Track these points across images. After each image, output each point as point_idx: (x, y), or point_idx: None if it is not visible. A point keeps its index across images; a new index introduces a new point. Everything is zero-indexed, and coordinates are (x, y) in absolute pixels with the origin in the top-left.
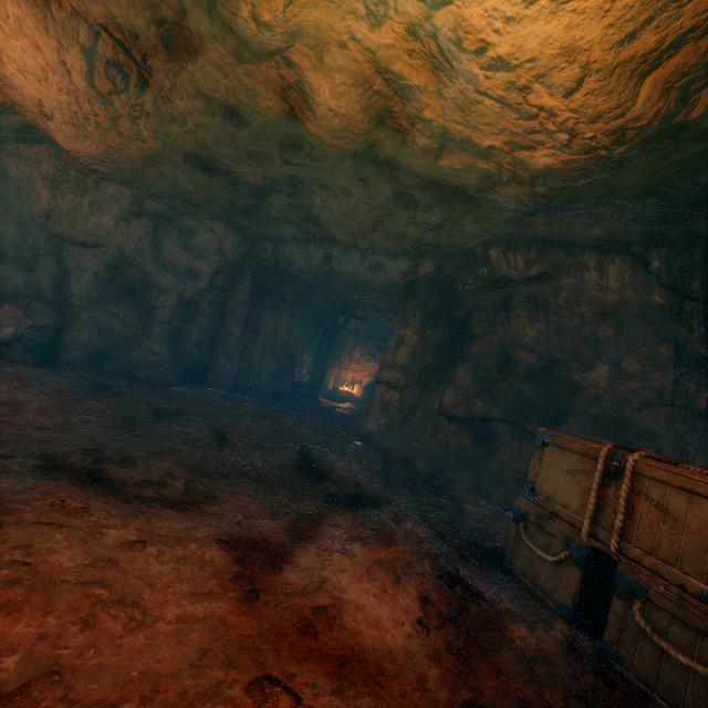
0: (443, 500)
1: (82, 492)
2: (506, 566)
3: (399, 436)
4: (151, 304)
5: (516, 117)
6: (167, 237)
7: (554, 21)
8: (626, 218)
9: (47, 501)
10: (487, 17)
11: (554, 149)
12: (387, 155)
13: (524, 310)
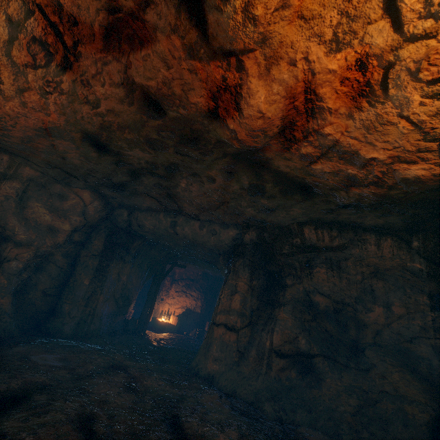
0: None
1: None
2: None
3: (240, 376)
4: (2, 256)
5: (418, 138)
6: (35, 198)
7: None
8: (406, 215)
9: None
10: None
11: (434, 165)
12: (265, 157)
13: (323, 268)
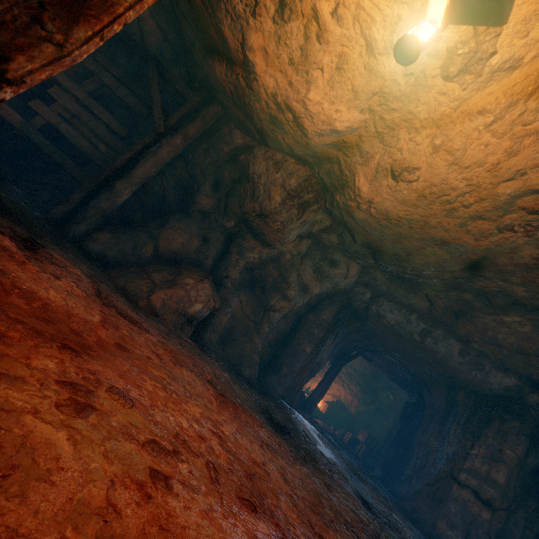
0: None
1: None
2: None
3: None
4: (270, 304)
5: None
6: (310, 256)
7: None
8: None
9: None
10: None
11: None
12: None
13: None
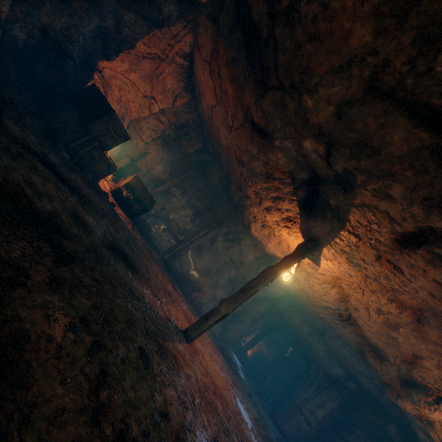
0: None
1: None
2: None
3: None
4: None
5: None
6: None
7: None
8: None
9: None
10: None
11: None
12: None
13: None
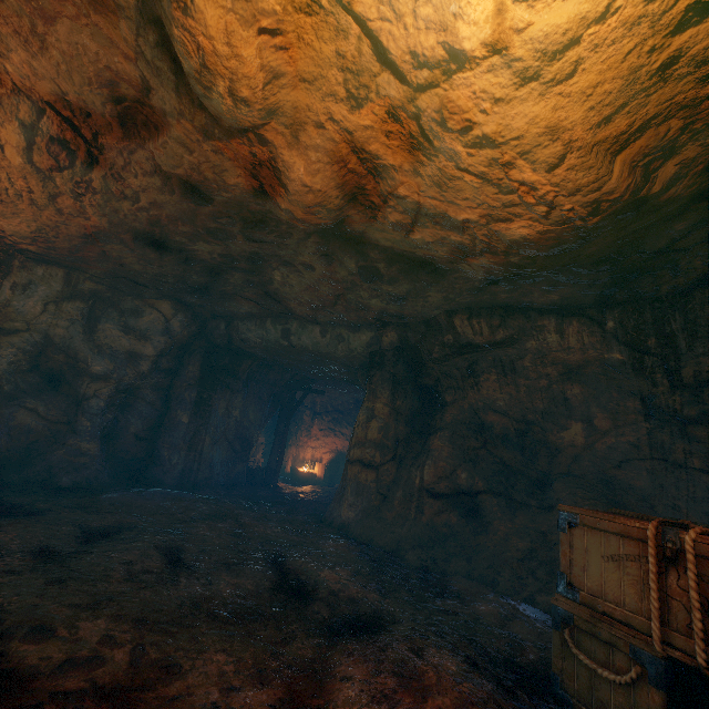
0: (449, 601)
1: None
2: (558, 693)
3: (381, 522)
4: (80, 394)
5: (495, 192)
6: (105, 318)
7: (542, 102)
8: (581, 284)
9: None
10: (474, 98)
11: (532, 221)
12: (355, 231)
13: (492, 374)
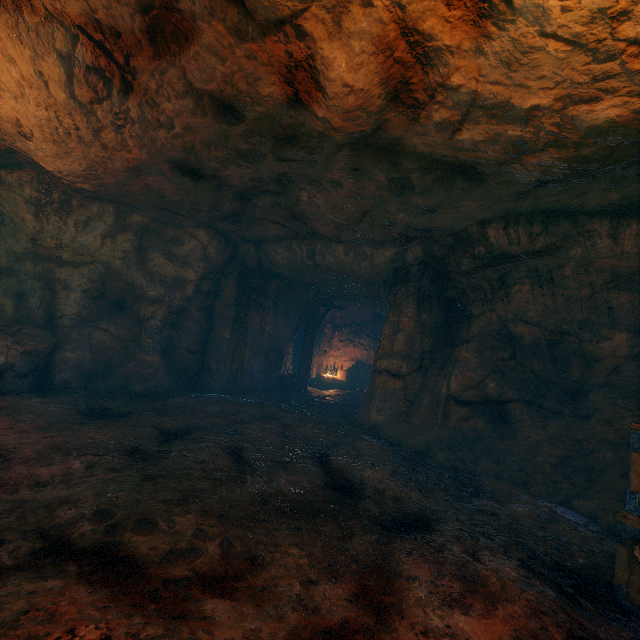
0: (485, 501)
1: (96, 596)
2: (622, 604)
3: (409, 426)
4: (141, 316)
5: (586, 61)
6: (152, 249)
7: None
8: None
9: (48, 639)
10: None
11: (629, 96)
12: (391, 138)
13: (526, 285)
